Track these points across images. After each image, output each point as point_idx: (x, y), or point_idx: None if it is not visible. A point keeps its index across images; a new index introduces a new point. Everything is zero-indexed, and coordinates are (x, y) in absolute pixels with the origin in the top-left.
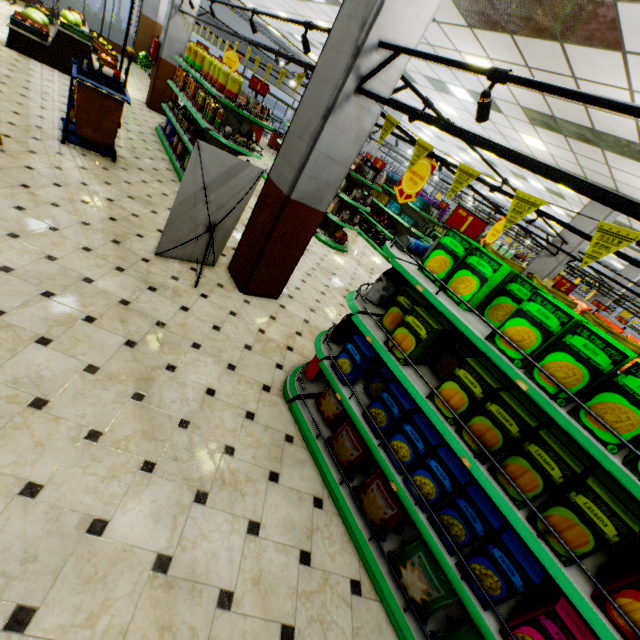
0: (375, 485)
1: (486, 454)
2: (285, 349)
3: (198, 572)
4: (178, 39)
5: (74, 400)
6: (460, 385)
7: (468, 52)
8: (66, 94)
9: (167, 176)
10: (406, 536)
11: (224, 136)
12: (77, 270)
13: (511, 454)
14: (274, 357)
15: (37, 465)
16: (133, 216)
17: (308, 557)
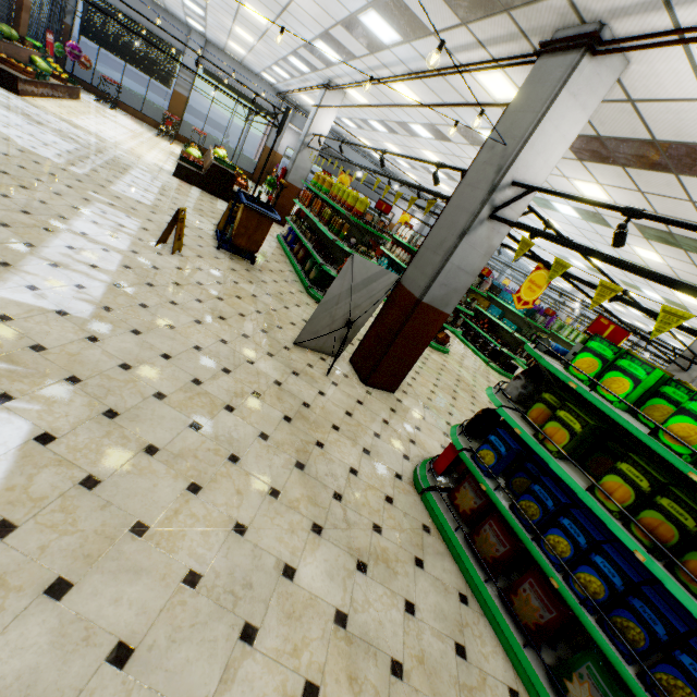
0: (527, 584)
1: (661, 548)
2: (408, 441)
3: (370, 635)
4: (303, 167)
5: (256, 460)
6: (623, 478)
7: (576, 178)
8: (213, 210)
9: (290, 277)
10: (561, 654)
11: (349, 246)
12: (242, 353)
13: (690, 549)
14: (400, 447)
15: (240, 509)
16: (272, 310)
17: (463, 650)
